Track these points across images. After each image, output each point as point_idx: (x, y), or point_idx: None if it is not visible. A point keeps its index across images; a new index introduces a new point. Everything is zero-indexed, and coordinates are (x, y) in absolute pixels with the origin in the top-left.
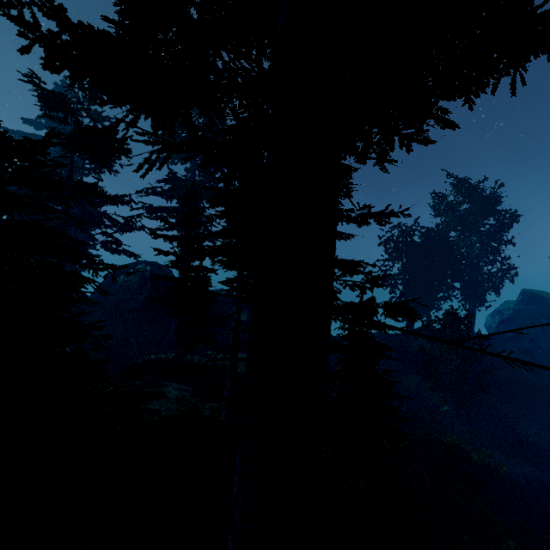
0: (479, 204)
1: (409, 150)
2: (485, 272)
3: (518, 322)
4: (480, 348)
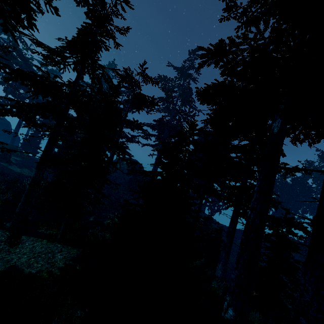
0: None
1: None
2: None
3: None
4: None
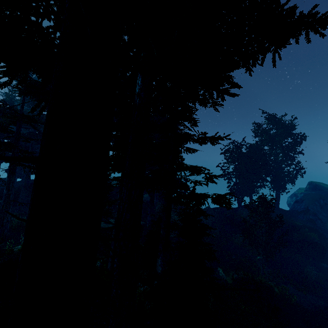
0: (282, 129)
1: (223, 100)
2: (286, 171)
3: (306, 202)
4: (280, 220)
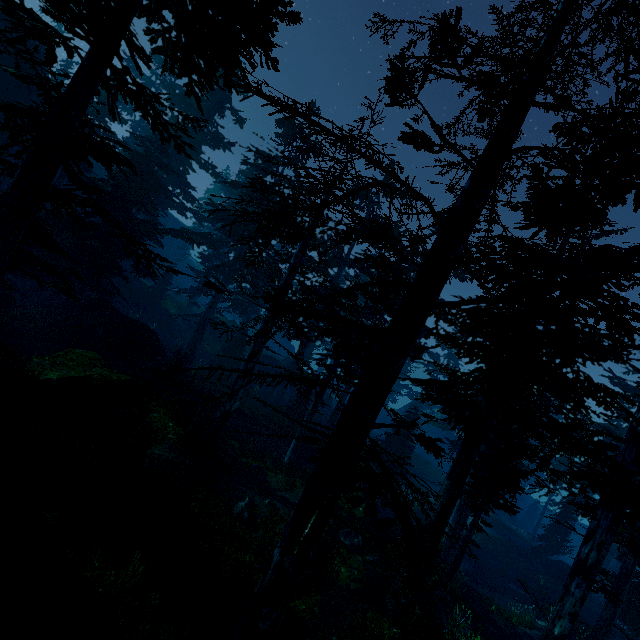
0: None
1: None
2: None
3: None
4: None
